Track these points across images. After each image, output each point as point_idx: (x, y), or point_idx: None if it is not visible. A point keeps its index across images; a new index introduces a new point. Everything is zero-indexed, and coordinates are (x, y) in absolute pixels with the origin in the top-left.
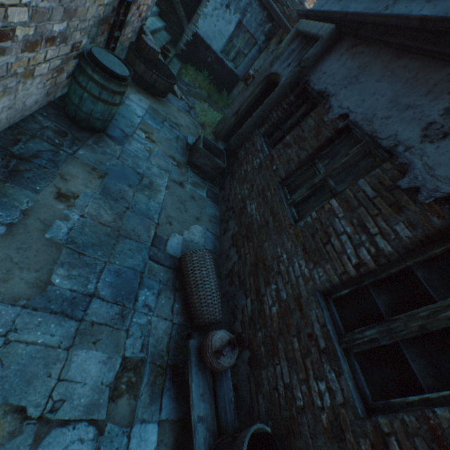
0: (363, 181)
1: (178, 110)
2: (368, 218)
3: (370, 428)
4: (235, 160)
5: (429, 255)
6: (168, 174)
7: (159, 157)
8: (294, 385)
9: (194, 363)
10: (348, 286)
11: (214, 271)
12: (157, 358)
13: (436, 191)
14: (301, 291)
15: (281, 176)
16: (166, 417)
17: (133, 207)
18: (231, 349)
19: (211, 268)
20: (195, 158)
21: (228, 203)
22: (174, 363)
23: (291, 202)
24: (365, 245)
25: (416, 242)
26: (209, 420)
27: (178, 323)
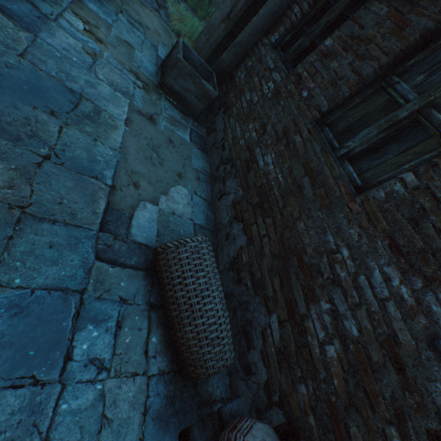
0: None
1: (141, 4)
2: None
3: None
4: (231, 87)
5: None
6: (128, 99)
7: (112, 68)
8: None
9: None
10: None
11: (217, 274)
12: None
13: None
14: (398, 331)
15: (321, 108)
16: None
17: (58, 156)
18: None
19: (213, 269)
20: (172, 78)
21: (222, 152)
22: None
23: (344, 153)
24: None
25: None
26: None
27: (157, 372)
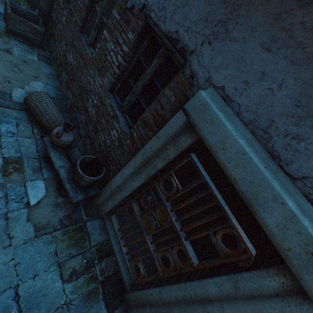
0: (115, 11)
1: None
2: (119, 35)
3: (129, 134)
4: (52, 24)
5: (144, 47)
6: None
7: None
8: (106, 139)
9: (50, 147)
10: (119, 81)
11: (53, 104)
12: (31, 155)
13: (140, 4)
14: (101, 94)
15: (79, 26)
16: (48, 177)
17: None
18: (63, 130)
19: (50, 102)
20: (12, 25)
21: (57, 62)
22: (45, 156)
23: (89, 43)
24: (119, 53)
25: (136, 40)
26: (67, 167)
27: (40, 138)
